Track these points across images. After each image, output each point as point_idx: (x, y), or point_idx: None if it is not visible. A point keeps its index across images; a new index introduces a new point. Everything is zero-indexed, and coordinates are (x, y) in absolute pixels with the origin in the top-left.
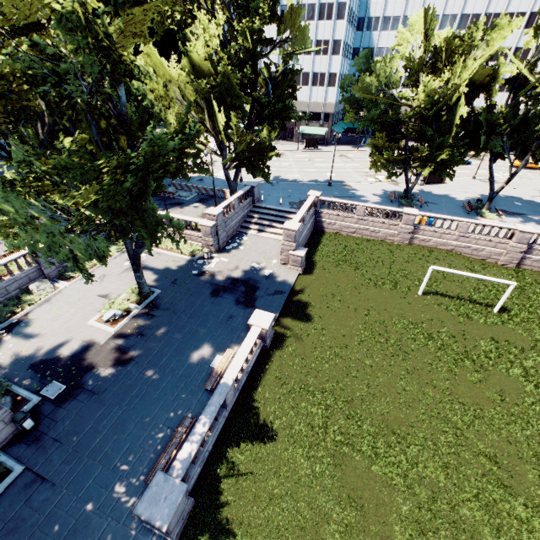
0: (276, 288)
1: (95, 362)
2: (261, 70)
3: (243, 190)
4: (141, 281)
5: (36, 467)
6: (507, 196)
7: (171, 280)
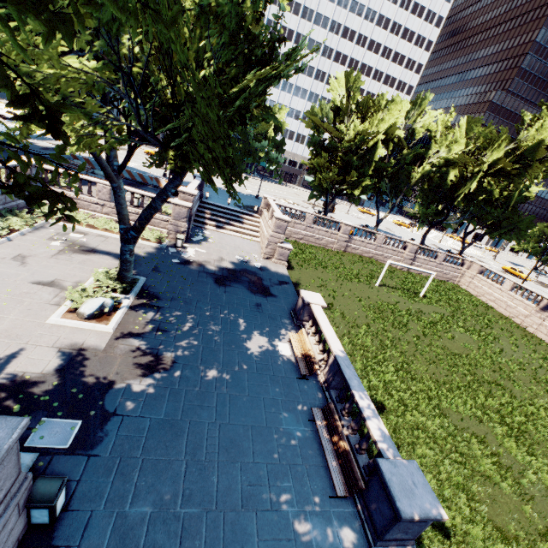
0: (278, 279)
1: (112, 374)
2: None
3: (197, 179)
4: (130, 258)
5: None
6: (374, 227)
7: (150, 267)
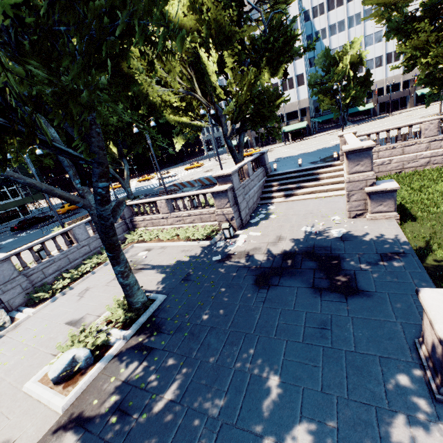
0: (378, 251)
1: None
2: (249, 2)
3: (252, 156)
4: (126, 281)
5: None
6: None
7: (182, 276)
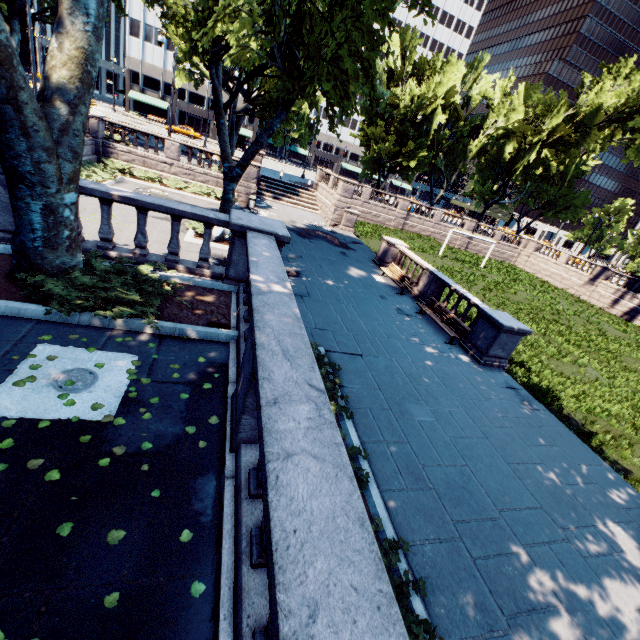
0: (351, 240)
1: None
2: None
3: None
4: (232, 199)
5: (336, 348)
6: None
7: None
